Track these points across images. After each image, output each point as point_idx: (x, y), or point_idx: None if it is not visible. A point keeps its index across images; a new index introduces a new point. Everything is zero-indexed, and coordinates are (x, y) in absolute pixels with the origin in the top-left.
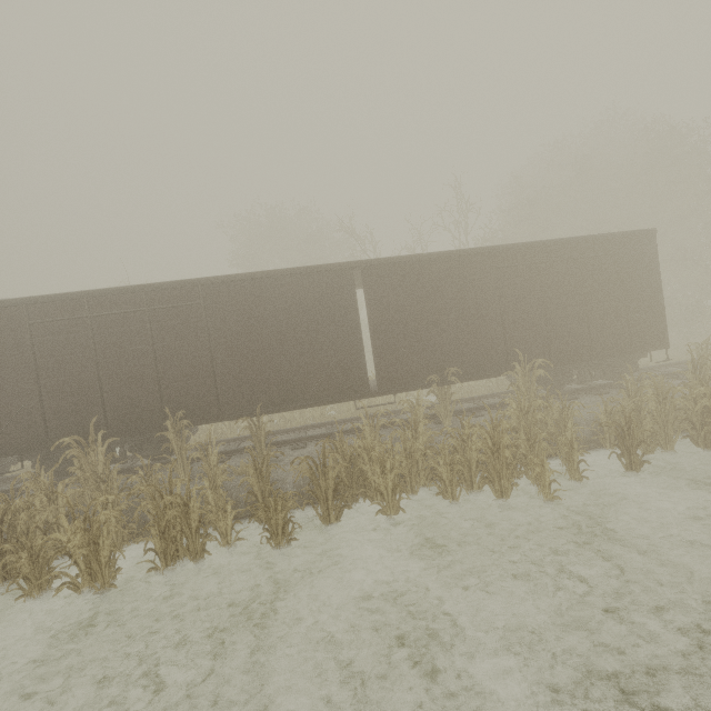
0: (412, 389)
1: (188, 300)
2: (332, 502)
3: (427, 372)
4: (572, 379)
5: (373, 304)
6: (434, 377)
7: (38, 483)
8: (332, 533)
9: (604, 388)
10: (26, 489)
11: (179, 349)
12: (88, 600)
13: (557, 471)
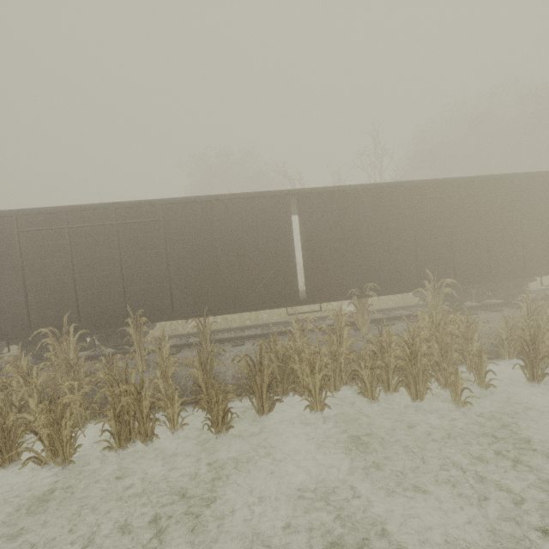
0: (336, 300)
1: (150, 217)
2: (266, 396)
3: (348, 286)
4: (471, 297)
5: (306, 227)
6: (355, 290)
7: (19, 366)
8: (265, 423)
9: (498, 306)
10: (5, 371)
11: (141, 258)
12: (51, 472)
13: (470, 380)
